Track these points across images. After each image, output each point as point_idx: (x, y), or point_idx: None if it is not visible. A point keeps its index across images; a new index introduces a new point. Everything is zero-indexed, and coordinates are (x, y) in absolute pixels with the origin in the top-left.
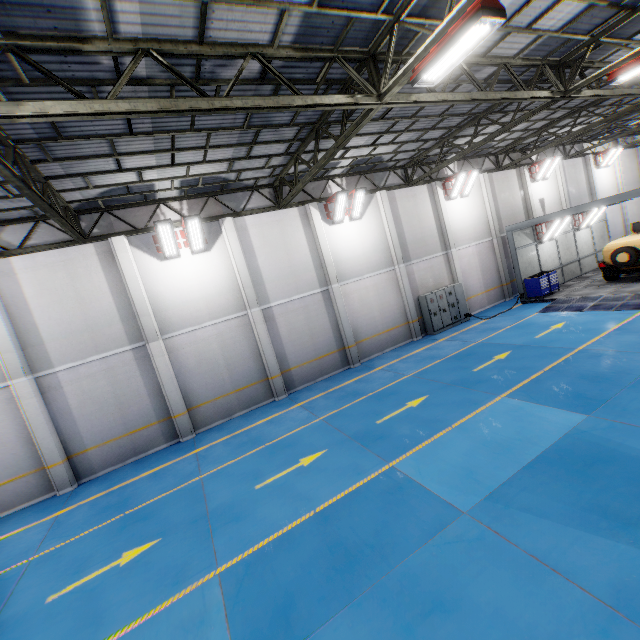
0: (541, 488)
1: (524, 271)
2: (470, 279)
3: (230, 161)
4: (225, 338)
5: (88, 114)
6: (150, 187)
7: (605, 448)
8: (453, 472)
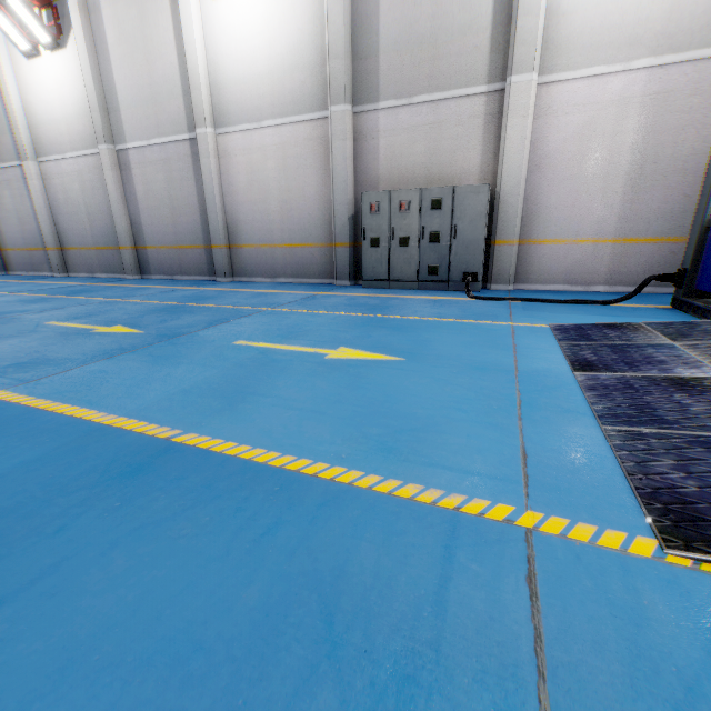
0: None
1: None
2: (566, 187)
3: None
4: (85, 179)
5: None
6: None
7: None
8: None
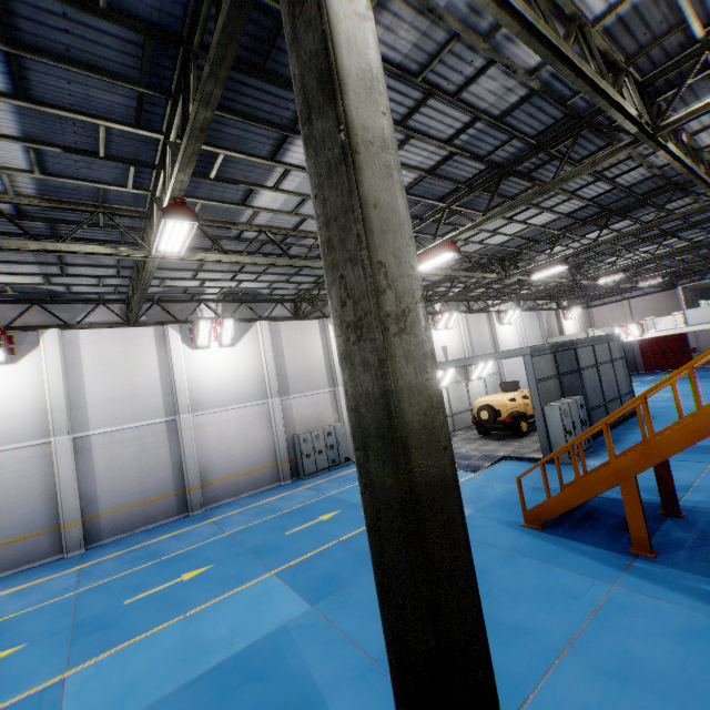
0: None
1: None
2: None
3: (41, 276)
4: (7, 471)
5: None
6: None
7: (280, 656)
8: (113, 688)
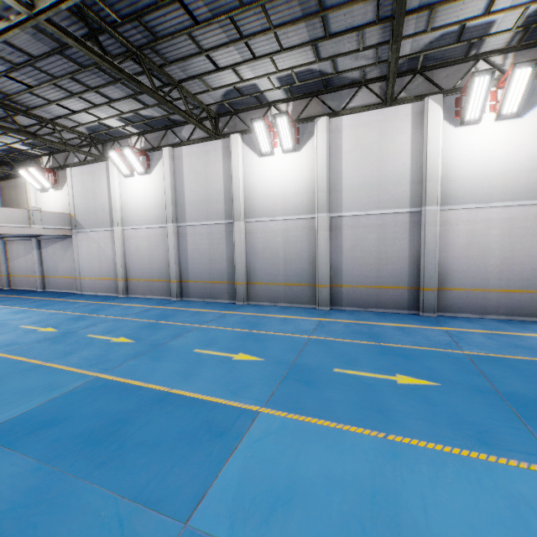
0: None
1: None
2: None
3: (309, 45)
4: (290, 235)
5: None
6: (255, 88)
7: None
8: (275, 476)
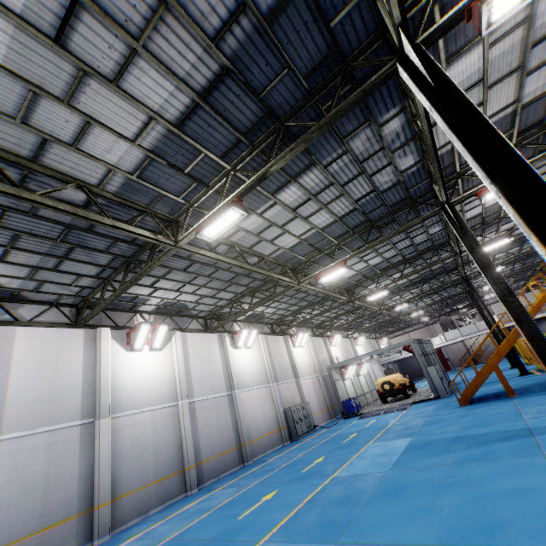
0: (413, 455)
1: (341, 396)
2: (311, 401)
3: (203, 296)
4: (158, 424)
5: (217, 259)
6: (145, 301)
7: (426, 441)
8: (370, 466)
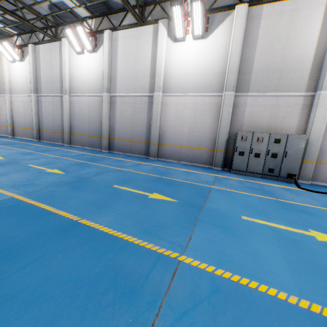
0: None
1: None
2: None
3: None
4: (91, 105)
5: None
6: (65, 5)
7: None
8: None
